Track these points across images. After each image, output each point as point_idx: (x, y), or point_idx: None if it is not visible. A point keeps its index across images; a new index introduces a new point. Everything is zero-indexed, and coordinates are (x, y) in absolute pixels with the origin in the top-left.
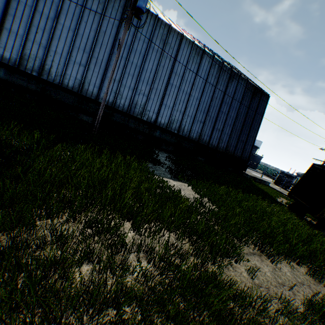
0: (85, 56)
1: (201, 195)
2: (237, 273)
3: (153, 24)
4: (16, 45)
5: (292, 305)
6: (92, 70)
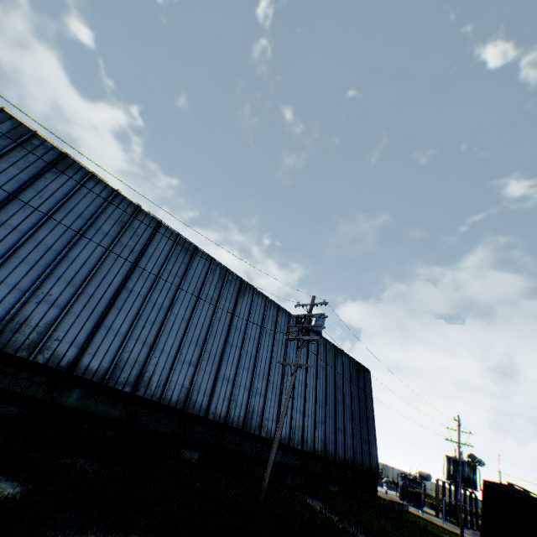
0: (196, 350)
1: None
2: None
3: (264, 305)
4: (112, 348)
5: None
6: (203, 370)
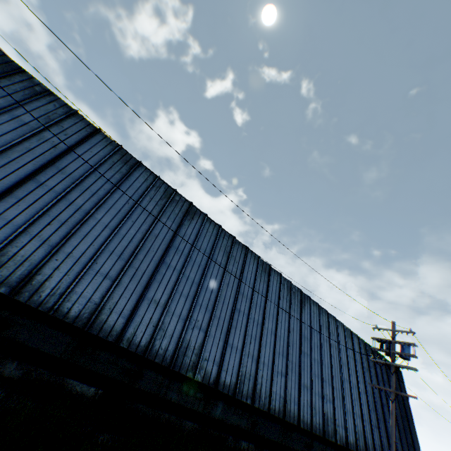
0: (283, 360)
1: None
2: None
3: (318, 313)
4: (235, 363)
5: None
6: (290, 379)
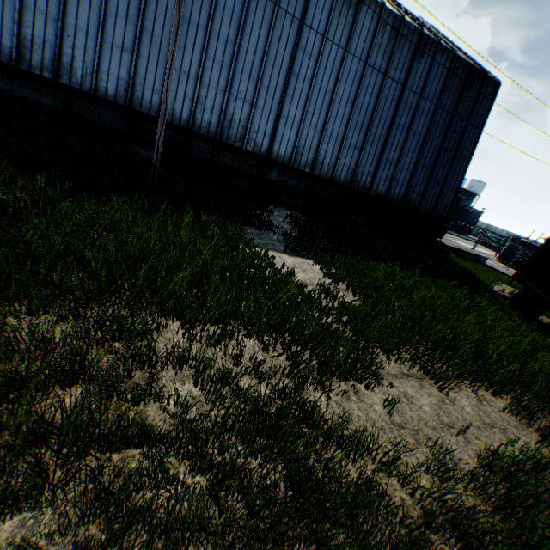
0: (129, 30)
1: (333, 280)
2: (364, 406)
3: None
4: (7, 22)
5: (456, 459)
6: (145, 60)
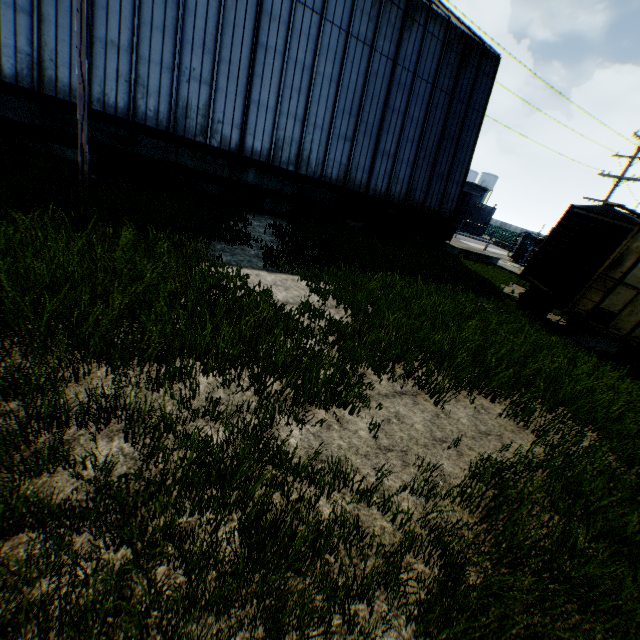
0: None
1: (320, 296)
2: (347, 434)
3: None
4: None
5: (447, 475)
6: (53, 24)
